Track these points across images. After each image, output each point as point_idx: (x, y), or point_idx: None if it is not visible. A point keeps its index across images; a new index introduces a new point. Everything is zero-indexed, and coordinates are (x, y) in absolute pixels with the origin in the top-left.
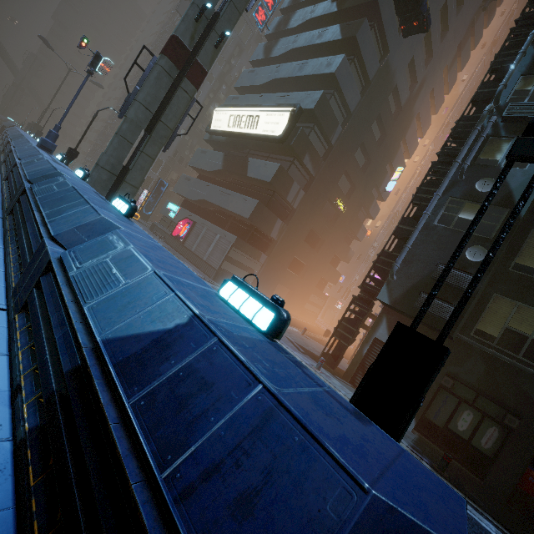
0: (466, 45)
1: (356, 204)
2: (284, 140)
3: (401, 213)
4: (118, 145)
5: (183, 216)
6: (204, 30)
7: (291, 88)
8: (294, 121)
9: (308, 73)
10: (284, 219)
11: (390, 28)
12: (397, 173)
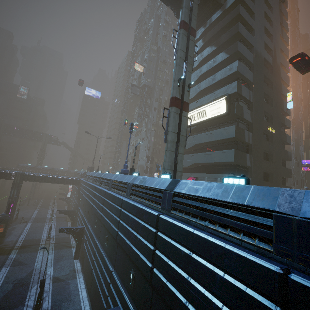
0: (283, 21)
1: (277, 125)
2: (229, 113)
3: (294, 117)
4: (169, 155)
5: (186, 177)
6: (181, 88)
7: (210, 90)
8: (229, 102)
9: (220, 79)
10: (247, 153)
11: (249, 38)
12: (288, 96)
